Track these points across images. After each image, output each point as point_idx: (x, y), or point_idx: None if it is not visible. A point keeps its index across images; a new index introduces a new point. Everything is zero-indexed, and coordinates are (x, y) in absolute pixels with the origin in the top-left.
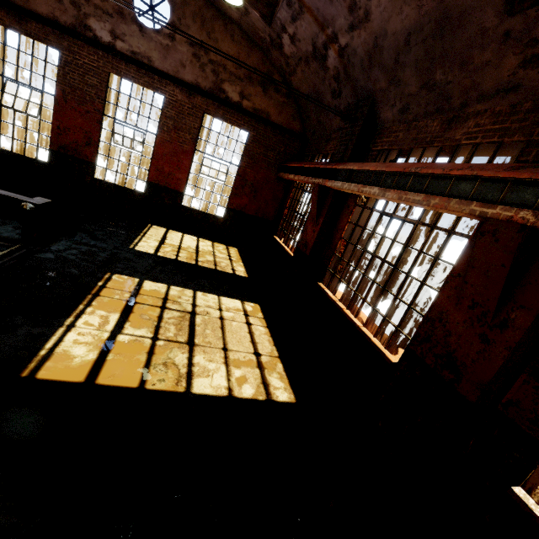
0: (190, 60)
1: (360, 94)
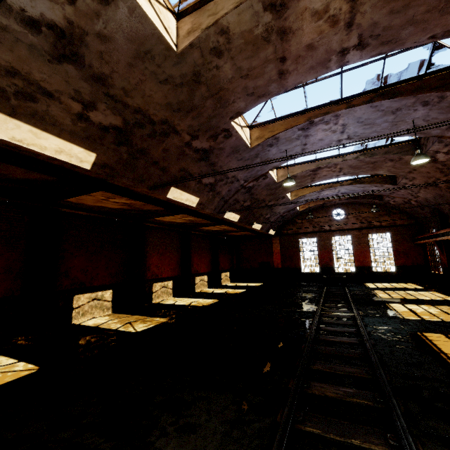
0: (355, 221)
1: (432, 208)
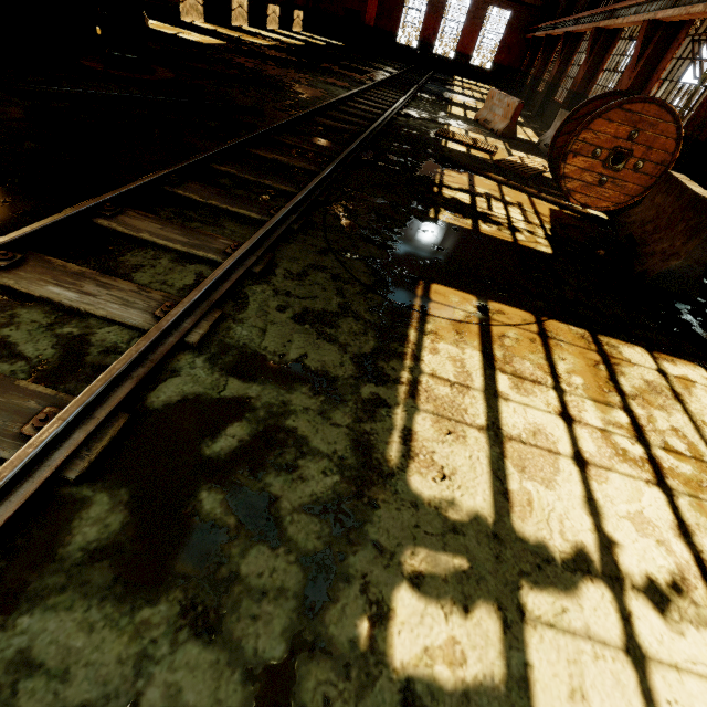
0: None
1: None
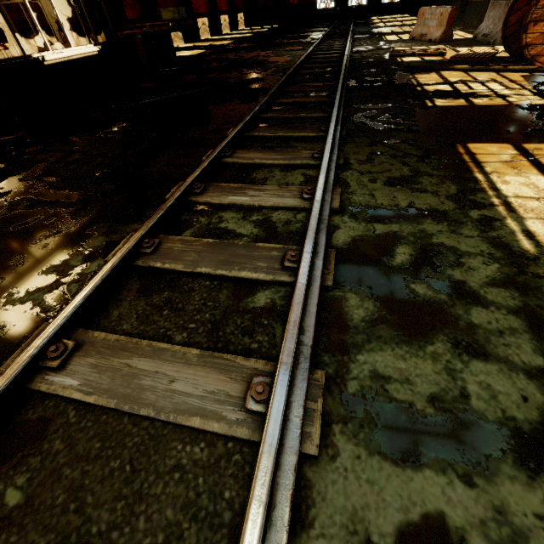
0: None
1: None
